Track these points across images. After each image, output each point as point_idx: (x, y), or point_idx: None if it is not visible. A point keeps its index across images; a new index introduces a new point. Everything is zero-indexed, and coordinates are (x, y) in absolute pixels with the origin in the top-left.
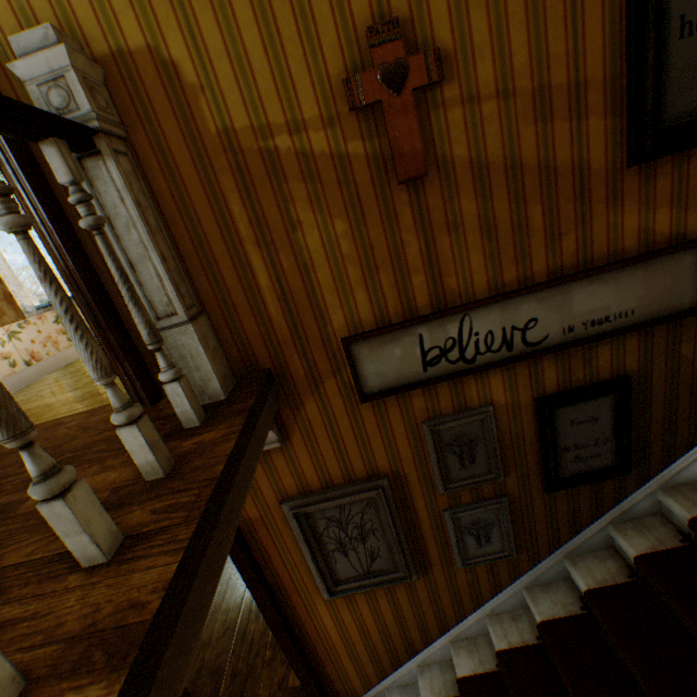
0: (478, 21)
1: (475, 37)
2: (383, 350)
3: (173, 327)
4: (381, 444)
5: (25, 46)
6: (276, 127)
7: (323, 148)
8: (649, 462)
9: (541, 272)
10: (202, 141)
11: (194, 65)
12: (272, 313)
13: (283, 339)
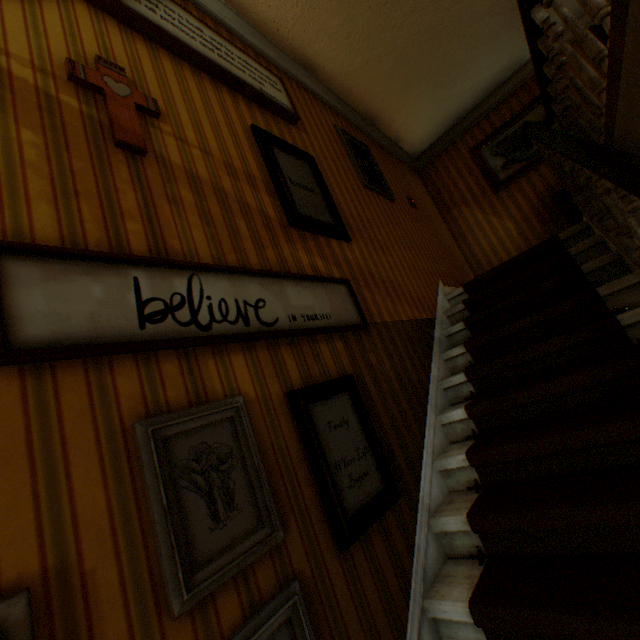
0: (184, 114)
1: (182, 118)
2: (72, 281)
3: None
4: (28, 486)
5: None
6: None
7: (28, 79)
8: (406, 480)
9: (258, 267)
10: None
11: None
12: None
13: None
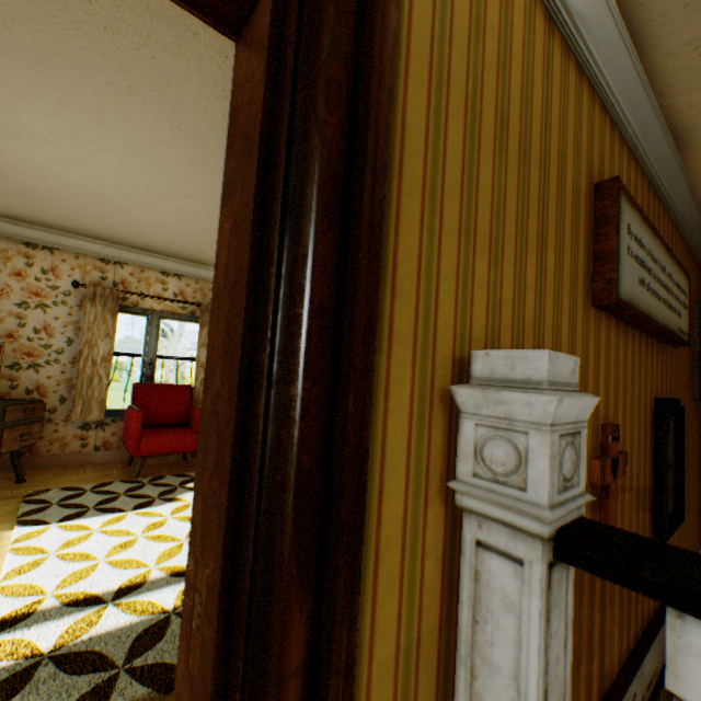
0: (626, 436)
1: (625, 446)
2: None
3: None
4: None
5: (556, 369)
6: None
7: None
8: None
9: (631, 637)
10: None
11: None
12: None
13: None
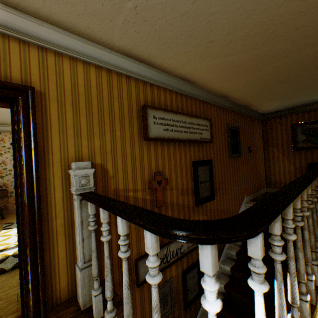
0: (173, 174)
1: (172, 177)
2: None
3: (90, 265)
4: (140, 307)
5: (79, 165)
6: (130, 189)
7: (141, 196)
8: None
9: None
10: (108, 190)
11: (113, 170)
12: (114, 251)
13: (115, 262)
